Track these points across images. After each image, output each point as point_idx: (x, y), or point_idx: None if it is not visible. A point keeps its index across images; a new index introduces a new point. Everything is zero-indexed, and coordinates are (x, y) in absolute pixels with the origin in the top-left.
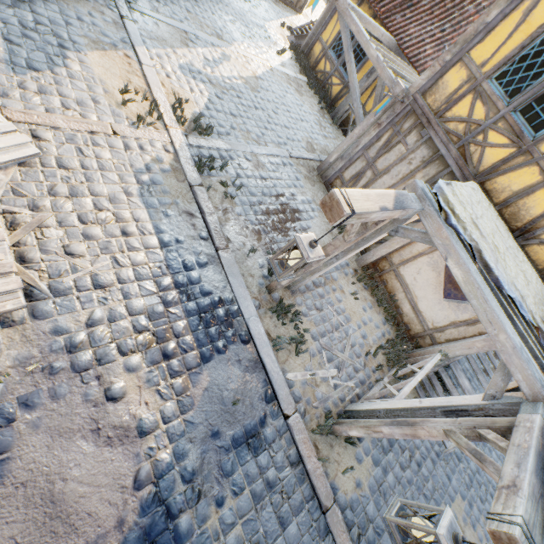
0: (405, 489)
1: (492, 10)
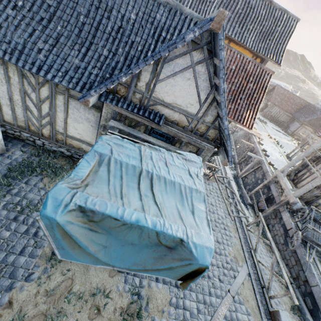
0: None
1: None
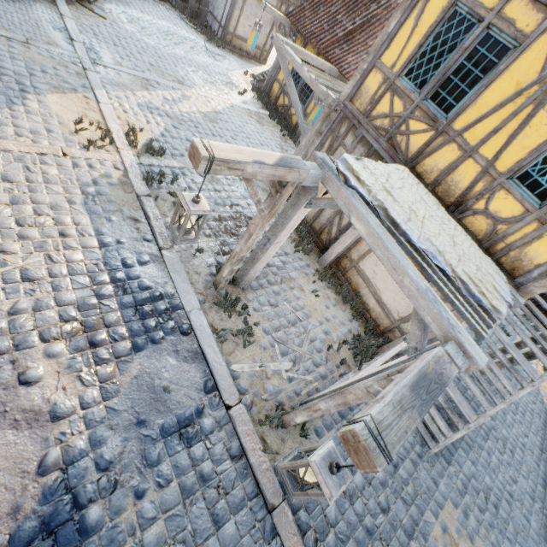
0: (378, 491)
1: (391, 22)
